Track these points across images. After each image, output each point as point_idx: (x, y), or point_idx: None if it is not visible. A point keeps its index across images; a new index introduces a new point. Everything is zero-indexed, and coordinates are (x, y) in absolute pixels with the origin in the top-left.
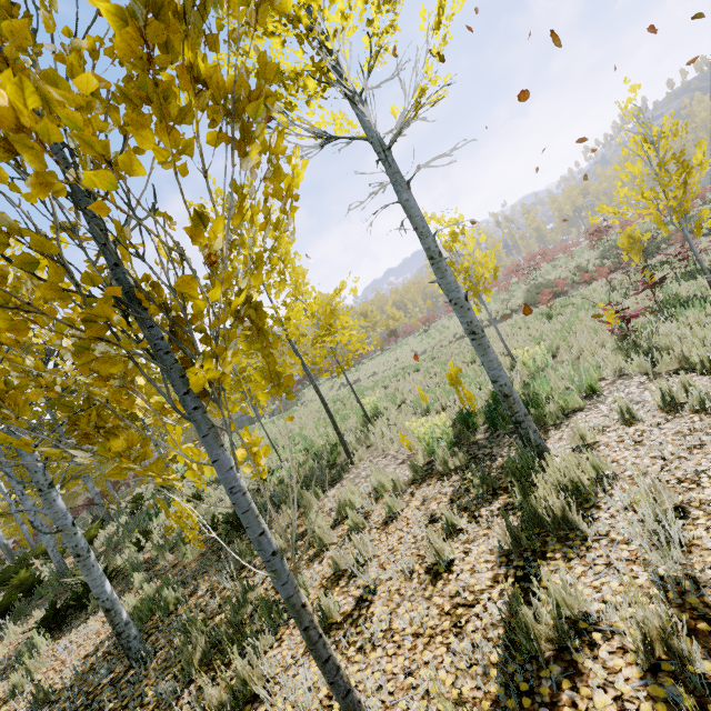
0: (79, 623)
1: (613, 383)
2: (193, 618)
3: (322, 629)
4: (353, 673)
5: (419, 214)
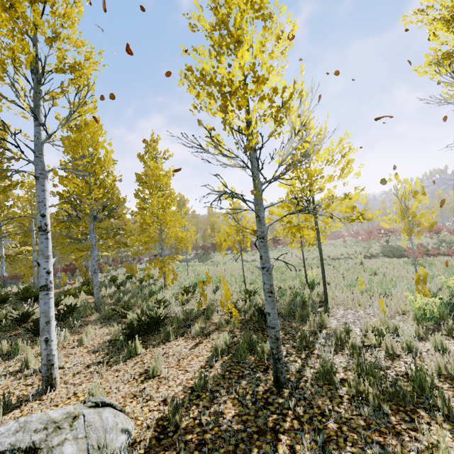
0: (157, 343)
1: None
2: (329, 368)
3: None
4: None
5: None
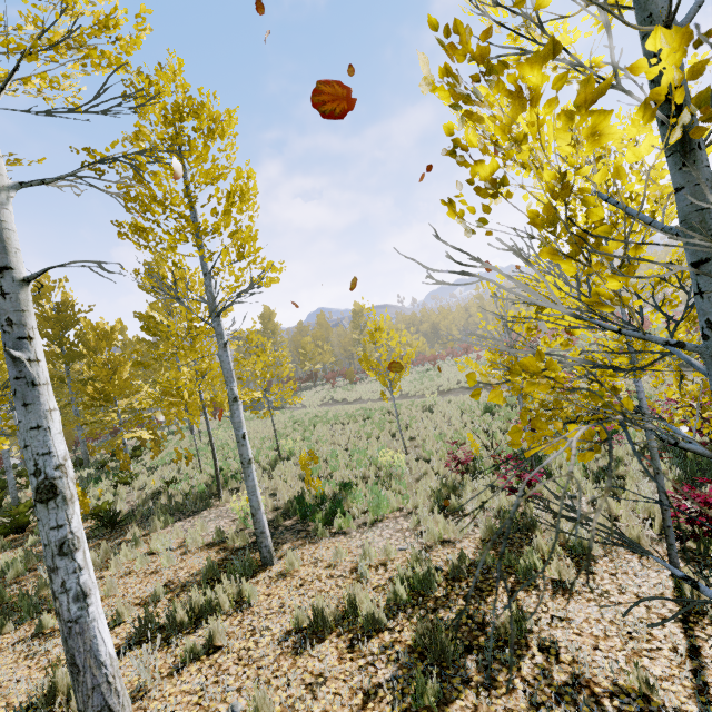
0: None
1: (395, 519)
2: (4, 592)
3: (36, 633)
4: (8, 668)
5: (227, 368)
